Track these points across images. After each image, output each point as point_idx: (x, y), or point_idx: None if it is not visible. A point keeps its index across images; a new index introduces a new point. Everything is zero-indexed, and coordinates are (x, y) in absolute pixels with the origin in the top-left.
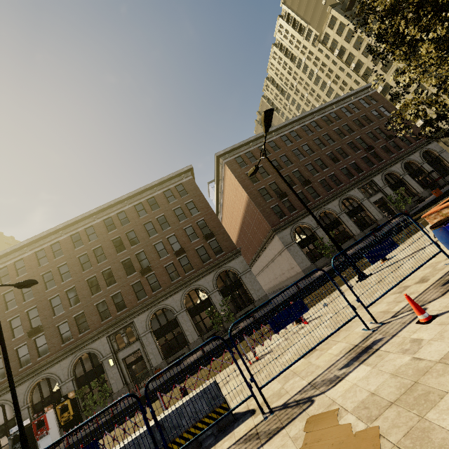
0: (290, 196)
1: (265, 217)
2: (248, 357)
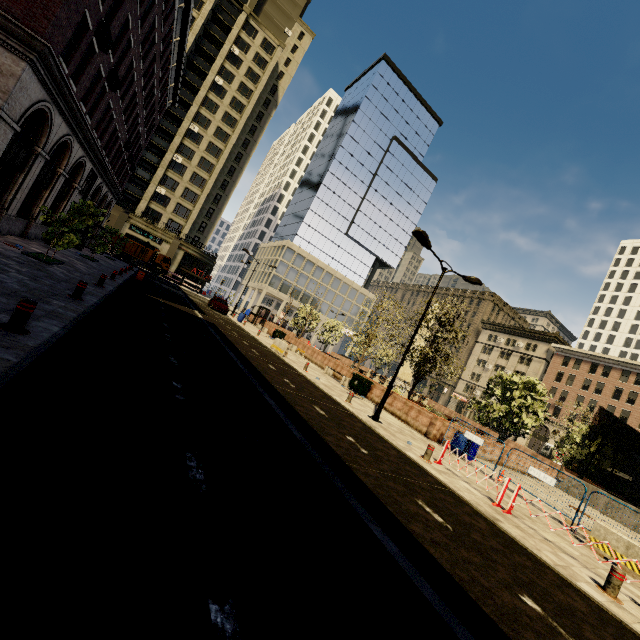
0: (99, 55)
1: (69, 3)
2: (487, 507)
